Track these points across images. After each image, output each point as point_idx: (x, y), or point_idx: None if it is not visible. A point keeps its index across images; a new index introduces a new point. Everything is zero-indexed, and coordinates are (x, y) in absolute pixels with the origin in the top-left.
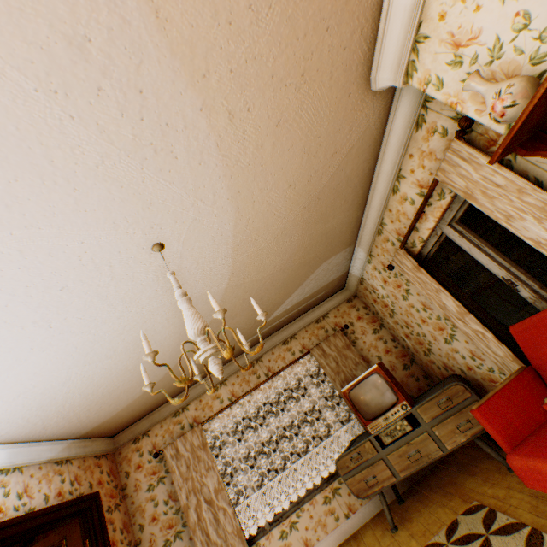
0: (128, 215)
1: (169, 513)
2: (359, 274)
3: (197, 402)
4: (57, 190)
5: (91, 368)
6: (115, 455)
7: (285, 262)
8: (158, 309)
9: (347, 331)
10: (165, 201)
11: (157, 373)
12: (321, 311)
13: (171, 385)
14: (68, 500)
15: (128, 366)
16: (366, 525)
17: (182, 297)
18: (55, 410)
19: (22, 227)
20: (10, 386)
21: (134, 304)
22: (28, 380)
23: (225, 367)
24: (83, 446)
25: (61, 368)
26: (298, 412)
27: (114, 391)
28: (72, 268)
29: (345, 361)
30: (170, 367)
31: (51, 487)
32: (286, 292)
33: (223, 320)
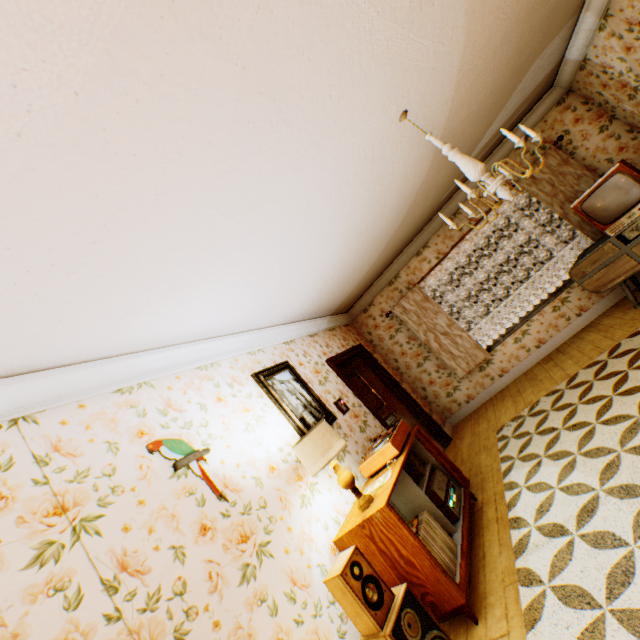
0: (391, 93)
1: (413, 348)
2: (580, 57)
3: (405, 270)
4: (358, 93)
5: (346, 253)
6: (353, 324)
7: (496, 82)
8: (390, 184)
9: (560, 144)
10: (416, 62)
11: (378, 250)
12: (522, 133)
13: (383, 260)
14: (350, 348)
15: (364, 246)
16: (599, 317)
17: (452, 151)
18: (325, 293)
19: (337, 138)
20: (311, 276)
21: (378, 184)
22: (318, 270)
23: (422, 232)
24: (335, 320)
25: (333, 256)
26: (511, 249)
27: (353, 271)
28: (353, 164)
29: (562, 180)
30: (485, 199)
31: (336, 343)
32: (488, 123)
33: (524, 147)
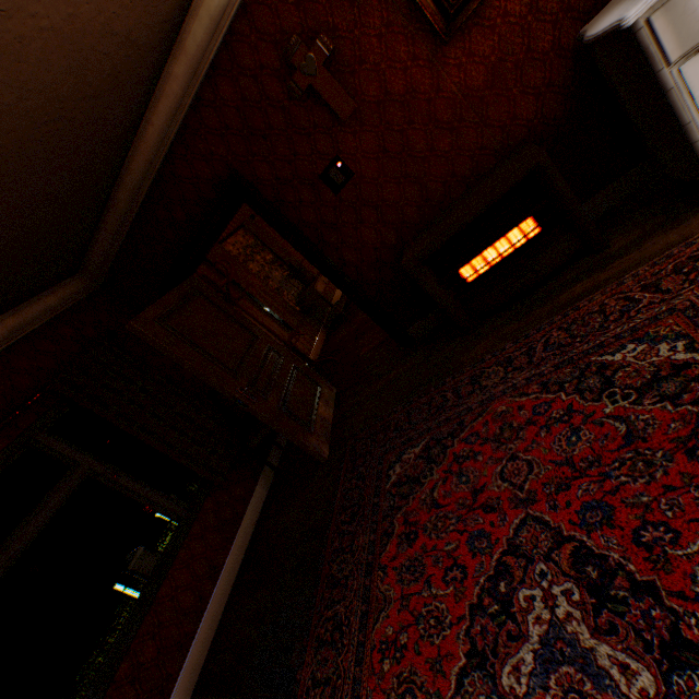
0: None
1: None
2: None
3: None
4: None
5: None
6: None
7: None
8: None
9: None
10: None
11: None
12: None
13: None
14: None
15: None
16: None
17: None
18: None
19: None
20: None
21: None
22: None
23: None
24: None
25: None
26: None
27: None
28: None
29: None
30: None
31: None
32: None
33: None
